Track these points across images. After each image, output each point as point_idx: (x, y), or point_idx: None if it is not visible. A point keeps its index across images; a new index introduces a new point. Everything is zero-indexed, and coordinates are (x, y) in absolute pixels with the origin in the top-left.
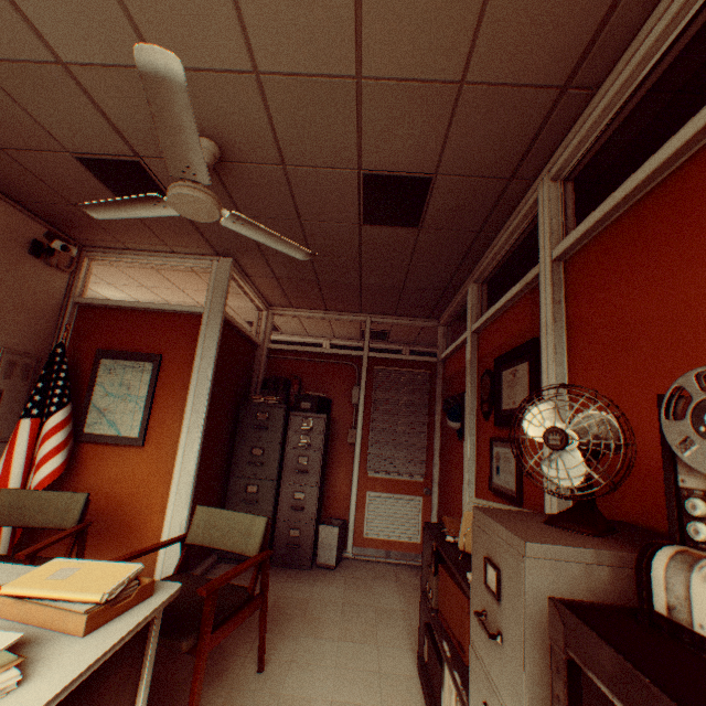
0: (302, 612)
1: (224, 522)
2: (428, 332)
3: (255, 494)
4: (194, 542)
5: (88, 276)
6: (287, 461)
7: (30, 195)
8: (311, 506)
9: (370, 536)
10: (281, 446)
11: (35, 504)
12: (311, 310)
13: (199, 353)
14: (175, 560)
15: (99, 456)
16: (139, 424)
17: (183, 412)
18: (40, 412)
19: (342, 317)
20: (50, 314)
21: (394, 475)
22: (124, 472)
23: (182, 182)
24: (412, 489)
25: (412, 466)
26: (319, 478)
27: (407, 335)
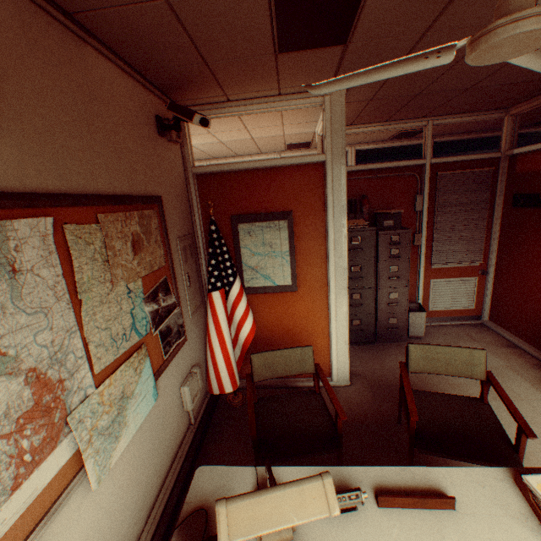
0: (443, 381)
1: (441, 356)
2: (471, 123)
3: (358, 300)
4: (416, 371)
5: (190, 141)
6: (379, 272)
7: (158, 61)
8: (403, 302)
9: (433, 310)
10: (374, 262)
11: (279, 361)
12: (369, 125)
13: (329, 204)
14: (345, 363)
15: (262, 302)
16: (288, 274)
17: (323, 258)
18: (221, 284)
19: (401, 126)
20: (183, 193)
21: (453, 265)
22: (285, 311)
23: (538, 6)
24: (468, 272)
25: (470, 255)
26: (408, 281)
27: (442, 130)
